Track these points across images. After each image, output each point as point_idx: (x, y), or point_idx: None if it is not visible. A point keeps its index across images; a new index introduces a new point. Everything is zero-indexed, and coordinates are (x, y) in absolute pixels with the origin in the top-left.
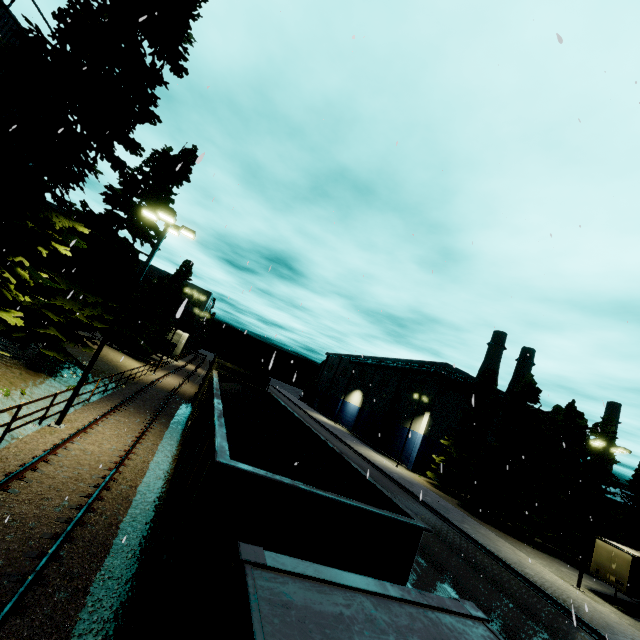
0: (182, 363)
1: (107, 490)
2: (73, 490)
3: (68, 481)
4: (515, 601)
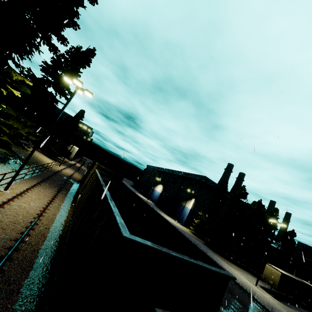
0: (74, 162)
1: (32, 230)
2: (12, 229)
3: (10, 224)
4: (231, 293)
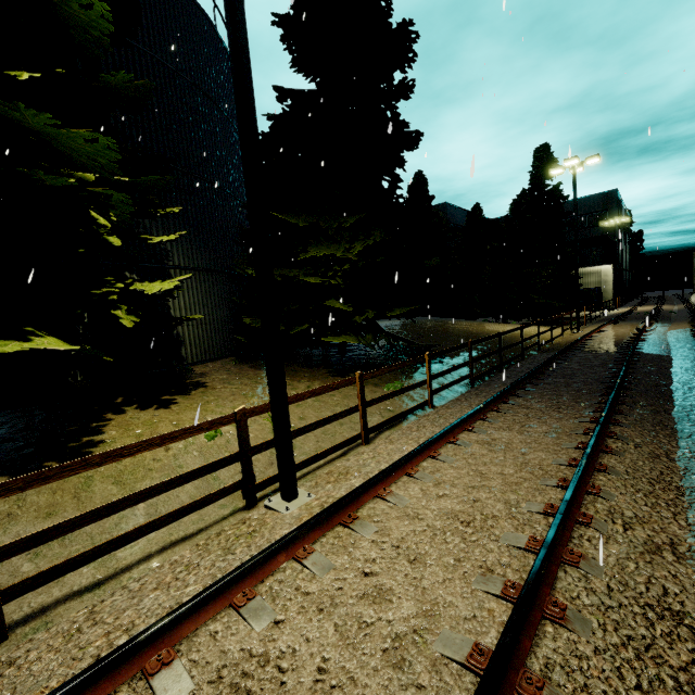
0: (625, 309)
1: None
2: None
3: None
4: None
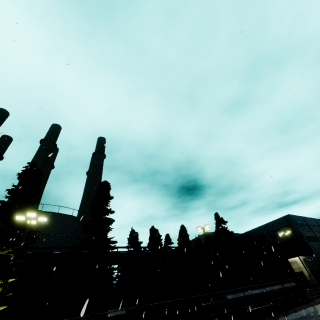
0: None
1: None
2: None
3: None
4: None
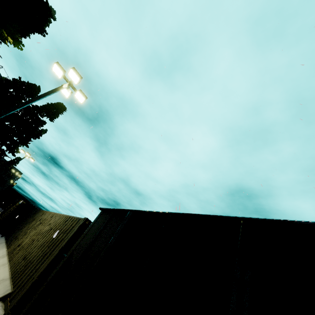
0: None
1: None
2: None
3: None
4: None
